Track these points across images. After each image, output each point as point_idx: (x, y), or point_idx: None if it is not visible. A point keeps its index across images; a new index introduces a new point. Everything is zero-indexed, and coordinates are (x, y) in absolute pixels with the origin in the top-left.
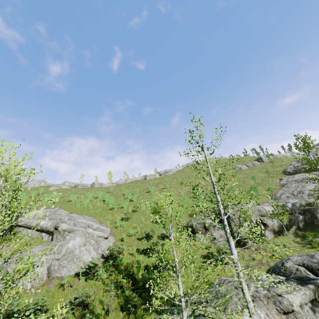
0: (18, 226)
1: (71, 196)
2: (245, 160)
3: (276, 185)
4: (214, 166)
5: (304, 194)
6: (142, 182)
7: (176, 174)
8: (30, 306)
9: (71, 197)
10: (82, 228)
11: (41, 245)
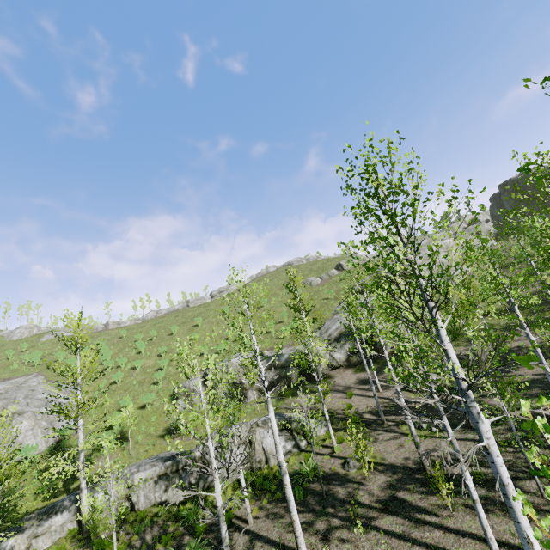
0: None
1: (57, 354)
2: (328, 266)
3: (330, 314)
4: (286, 277)
5: (326, 335)
6: (179, 313)
7: (230, 296)
8: None
9: (57, 356)
10: (36, 408)
11: None
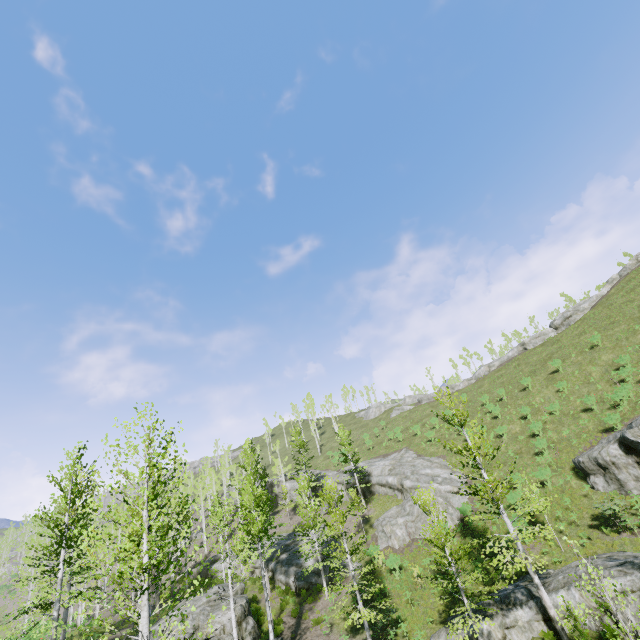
0: (373, 485)
1: (413, 429)
2: None
3: None
4: None
5: None
6: (517, 361)
7: (587, 319)
8: (396, 562)
9: (414, 430)
10: (426, 484)
11: (395, 507)
